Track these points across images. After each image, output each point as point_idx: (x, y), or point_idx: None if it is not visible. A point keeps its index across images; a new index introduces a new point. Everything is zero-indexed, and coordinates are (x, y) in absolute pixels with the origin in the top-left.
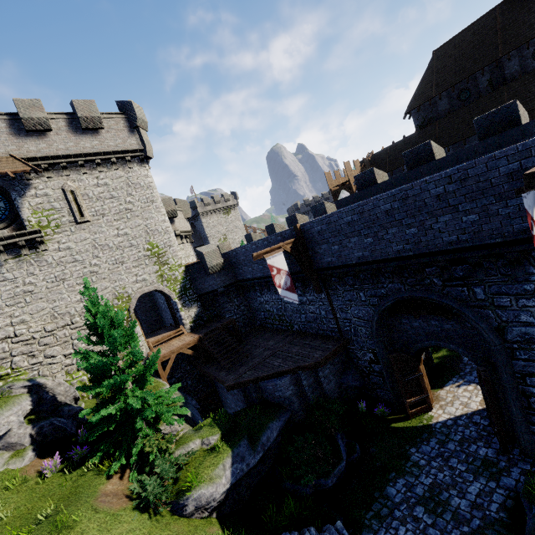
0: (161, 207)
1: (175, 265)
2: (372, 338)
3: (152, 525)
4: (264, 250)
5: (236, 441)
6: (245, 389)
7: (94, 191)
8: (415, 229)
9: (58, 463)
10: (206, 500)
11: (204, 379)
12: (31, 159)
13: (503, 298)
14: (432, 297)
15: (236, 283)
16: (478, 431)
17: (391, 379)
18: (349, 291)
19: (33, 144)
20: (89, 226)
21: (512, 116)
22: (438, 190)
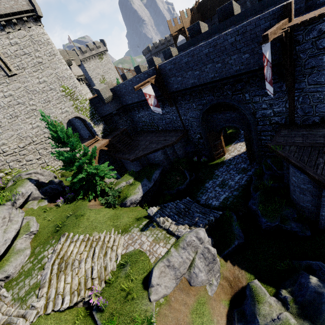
0: (62, 59)
1: (82, 100)
2: (199, 127)
3: (115, 210)
4: (140, 84)
5: (141, 180)
6: (140, 160)
7: (9, 49)
8: (220, 64)
9: (63, 200)
10: (134, 200)
11: (116, 161)
12: None
13: (256, 97)
14: (227, 101)
15: (123, 107)
16: (242, 159)
17: (208, 145)
18: (188, 103)
19: None
20: (17, 78)
21: None
22: (232, 39)
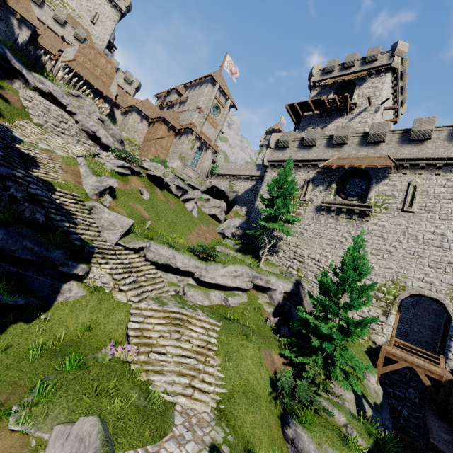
0: None
1: None
2: None
3: (266, 397)
4: None
5: None
6: None
7: (435, 189)
8: None
9: (274, 322)
10: (302, 449)
11: (426, 432)
12: (399, 159)
13: None
14: None
15: None
16: None
17: None
18: None
19: (408, 149)
20: (409, 216)
21: None
22: None
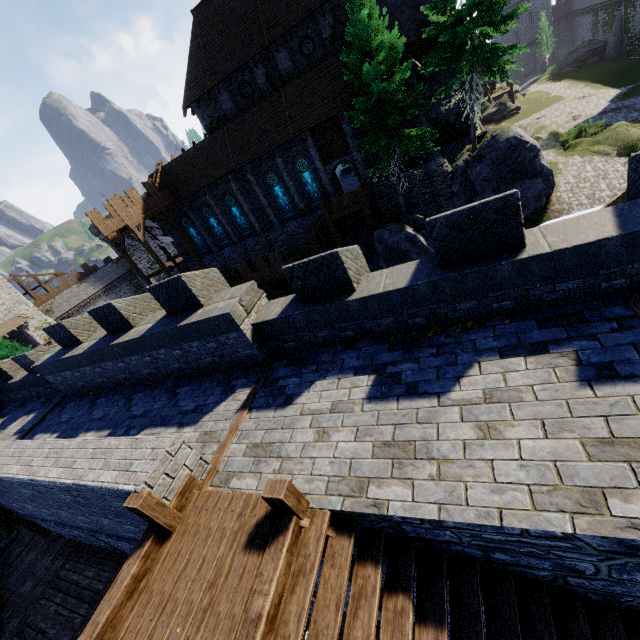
0: None
1: None
2: None
3: None
4: None
5: None
6: None
7: None
8: (86, 518)
9: None
10: None
11: None
12: None
13: None
14: None
15: None
16: None
17: None
18: None
19: None
20: None
21: (187, 294)
22: (69, 497)
